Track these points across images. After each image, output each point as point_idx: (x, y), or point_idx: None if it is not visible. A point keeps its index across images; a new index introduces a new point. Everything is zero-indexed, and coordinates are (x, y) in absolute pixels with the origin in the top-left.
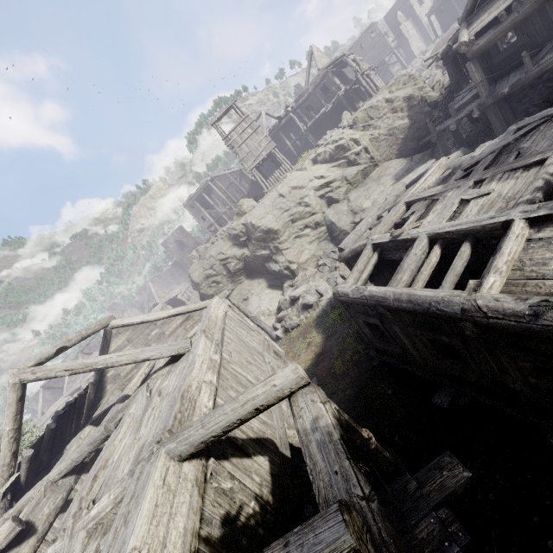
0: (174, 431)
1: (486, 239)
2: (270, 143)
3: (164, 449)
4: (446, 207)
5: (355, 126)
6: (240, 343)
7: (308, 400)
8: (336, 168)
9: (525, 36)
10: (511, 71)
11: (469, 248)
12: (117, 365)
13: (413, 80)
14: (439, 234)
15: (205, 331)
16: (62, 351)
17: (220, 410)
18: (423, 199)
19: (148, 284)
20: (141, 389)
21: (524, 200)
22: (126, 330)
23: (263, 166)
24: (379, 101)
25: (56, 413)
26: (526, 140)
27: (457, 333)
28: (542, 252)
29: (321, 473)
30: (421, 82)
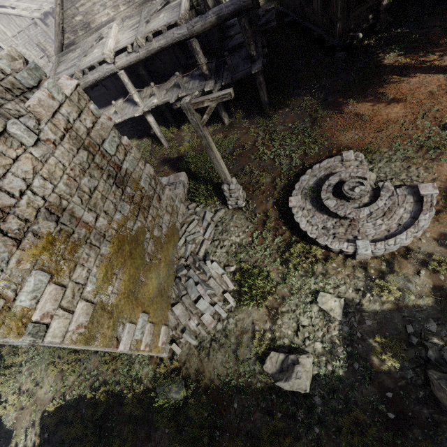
0: None
1: None
2: None
3: None
4: None
5: None
6: None
7: None
8: None
9: None
10: None
11: None
12: None
13: None
14: None
15: None
16: None
17: None
18: None
19: None
20: None
21: None
22: None
23: None
24: None
25: None
26: None
27: None
28: None
29: None
30: None
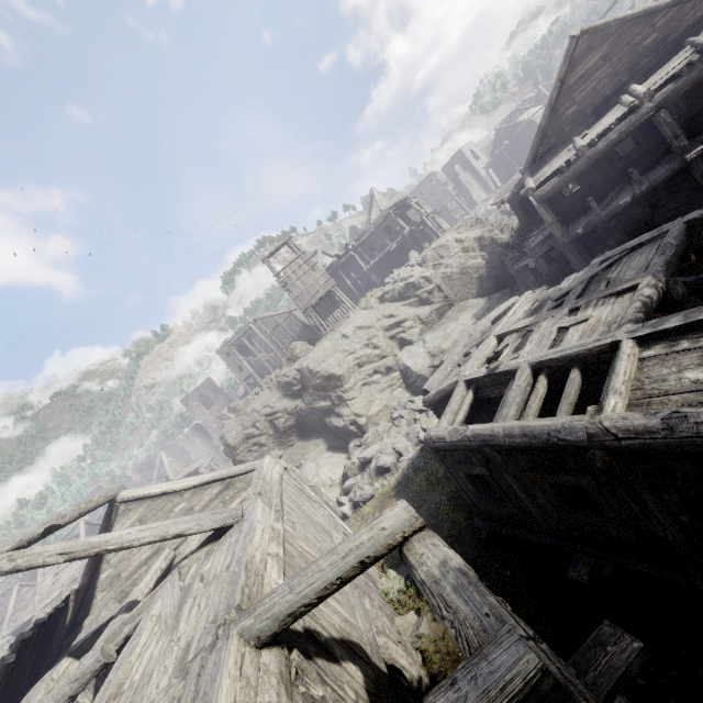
0: (245, 608)
1: (595, 364)
2: (330, 280)
3: (236, 629)
4: (544, 336)
5: (425, 265)
6: (302, 515)
7: (428, 544)
8: (407, 307)
9: (587, 186)
10: (580, 215)
11: (579, 374)
12: (136, 545)
13: (480, 223)
14: (542, 362)
15: (260, 493)
16: (51, 531)
17: (314, 567)
18: (516, 331)
19: (159, 453)
20: (169, 578)
21: (626, 322)
22: (140, 505)
23: (319, 306)
24: (449, 241)
25: (20, 636)
26: (612, 271)
27: (585, 469)
28: (658, 369)
29: (468, 619)
30: (489, 225)
